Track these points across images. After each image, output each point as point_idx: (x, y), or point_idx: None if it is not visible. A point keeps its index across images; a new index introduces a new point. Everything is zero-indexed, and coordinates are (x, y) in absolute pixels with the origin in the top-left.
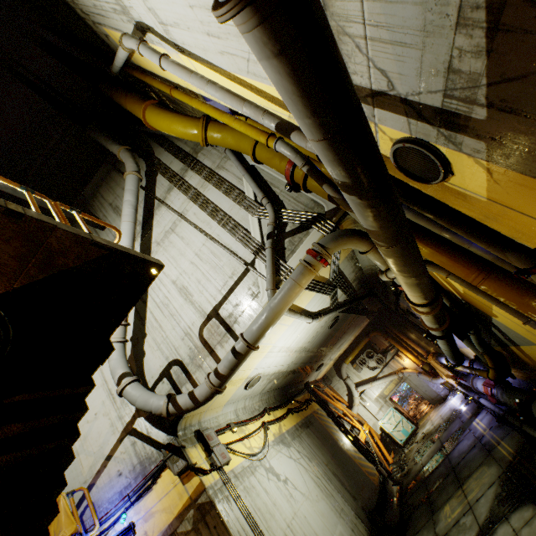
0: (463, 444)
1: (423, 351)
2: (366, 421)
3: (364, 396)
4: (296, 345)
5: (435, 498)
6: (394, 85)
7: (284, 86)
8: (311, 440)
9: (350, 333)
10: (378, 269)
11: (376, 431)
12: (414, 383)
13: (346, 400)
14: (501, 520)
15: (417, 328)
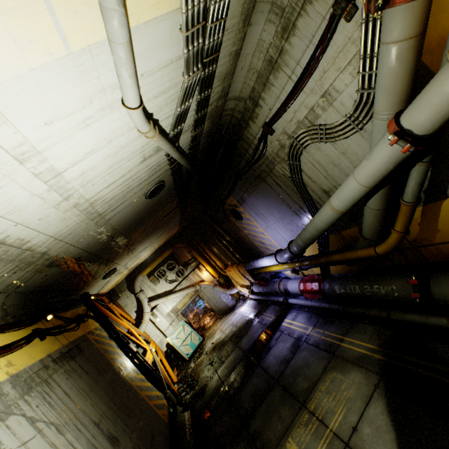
0: (279, 348)
1: (222, 264)
2: (153, 339)
3: (156, 311)
4: (80, 185)
5: (260, 429)
6: None
7: None
8: (73, 382)
9: (158, 237)
10: (246, 109)
11: (162, 349)
12: (208, 296)
13: (133, 318)
14: None
15: (230, 236)
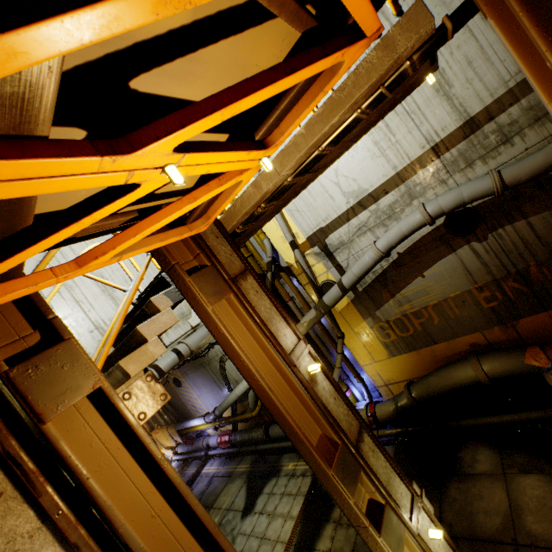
0: (199, 486)
1: (149, 426)
2: None
3: None
4: None
5: None
6: (348, 268)
7: (368, 265)
8: None
9: None
10: None
11: None
12: None
13: None
14: (258, 496)
15: None
